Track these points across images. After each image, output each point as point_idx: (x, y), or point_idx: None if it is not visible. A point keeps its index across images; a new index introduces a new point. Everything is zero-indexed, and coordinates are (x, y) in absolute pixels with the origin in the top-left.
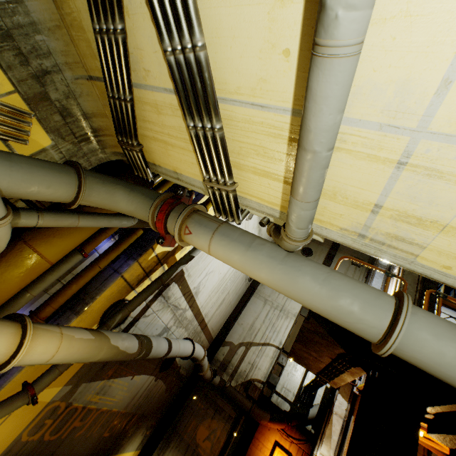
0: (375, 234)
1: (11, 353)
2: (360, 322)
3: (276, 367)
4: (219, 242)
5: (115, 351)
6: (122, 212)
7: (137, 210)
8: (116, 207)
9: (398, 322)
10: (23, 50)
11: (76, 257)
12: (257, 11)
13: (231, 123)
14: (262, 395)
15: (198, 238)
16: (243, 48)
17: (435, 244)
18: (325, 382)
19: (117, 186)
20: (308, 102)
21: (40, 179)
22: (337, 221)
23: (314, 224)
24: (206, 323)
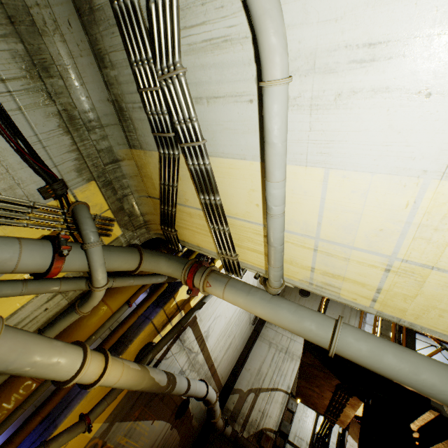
0: (317, 282)
1: (100, 374)
2: (316, 336)
3: (286, 413)
4: (230, 291)
5: (152, 382)
6: (162, 273)
7: (173, 272)
8: (159, 271)
9: (335, 333)
10: (116, 188)
11: (125, 307)
12: (243, 191)
13: (233, 226)
14: (275, 445)
15: (215, 289)
16: (238, 200)
17: (344, 286)
18: (333, 423)
19: (160, 257)
20: (268, 228)
21: (123, 259)
22: (296, 276)
23: (285, 277)
24: (215, 368)
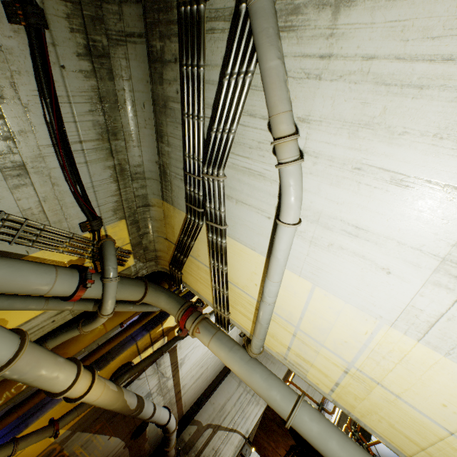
0: (290, 359)
1: (85, 391)
2: (279, 406)
3: None
4: (215, 342)
5: (124, 404)
6: (159, 307)
7: (170, 309)
8: (158, 305)
9: (294, 409)
10: (140, 226)
11: (117, 327)
12: (247, 270)
13: (232, 290)
14: None
15: (203, 336)
16: (241, 274)
17: (311, 371)
18: None
19: (162, 293)
20: (259, 309)
21: (130, 291)
22: (275, 348)
23: (265, 345)
24: (181, 395)
